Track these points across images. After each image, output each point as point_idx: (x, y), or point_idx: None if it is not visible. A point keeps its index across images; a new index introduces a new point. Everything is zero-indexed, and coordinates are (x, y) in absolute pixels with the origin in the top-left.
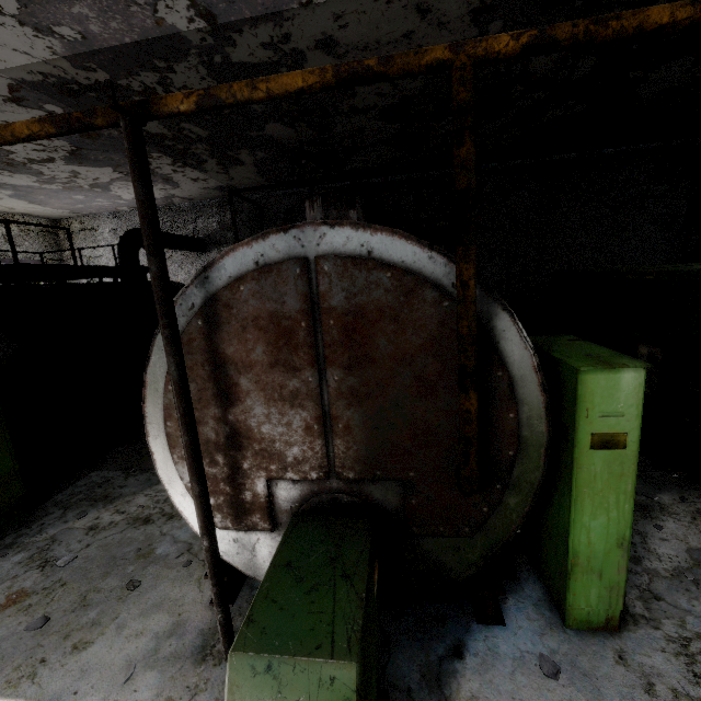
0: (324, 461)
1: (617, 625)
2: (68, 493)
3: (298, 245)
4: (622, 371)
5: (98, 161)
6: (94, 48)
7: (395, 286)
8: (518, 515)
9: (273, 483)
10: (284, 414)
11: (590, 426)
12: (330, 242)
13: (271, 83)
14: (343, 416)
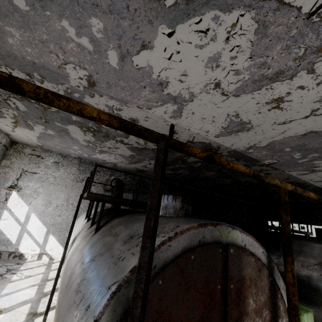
0: None
1: None
2: None
3: None
4: None
5: (140, 152)
6: (243, 153)
7: None
8: None
9: None
10: None
11: None
12: None
13: None
14: None
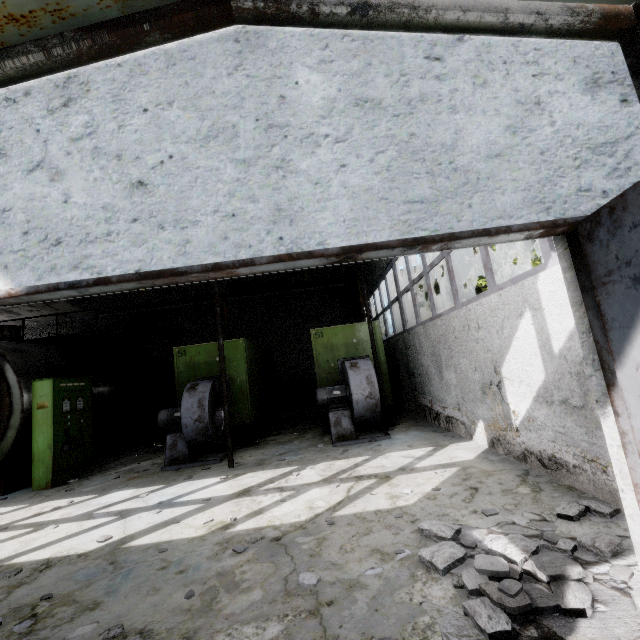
0: None
1: (51, 485)
2: None
3: None
4: (46, 380)
5: None
6: None
7: None
8: (12, 440)
9: None
10: None
11: (37, 401)
12: None
13: None
14: None
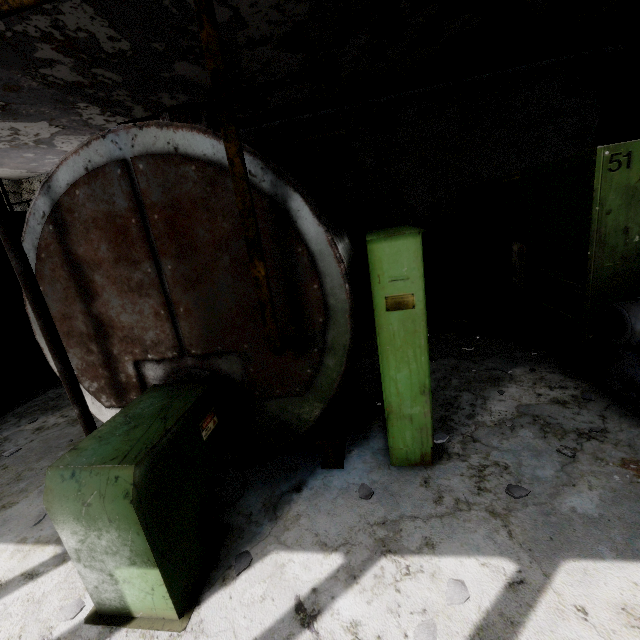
0: (176, 342)
1: (430, 460)
2: (26, 406)
3: (117, 149)
4: (402, 239)
5: (30, 116)
6: None
7: (201, 178)
8: (338, 374)
9: (141, 365)
10: (135, 304)
11: (384, 291)
12: (142, 143)
13: None
14: (182, 301)
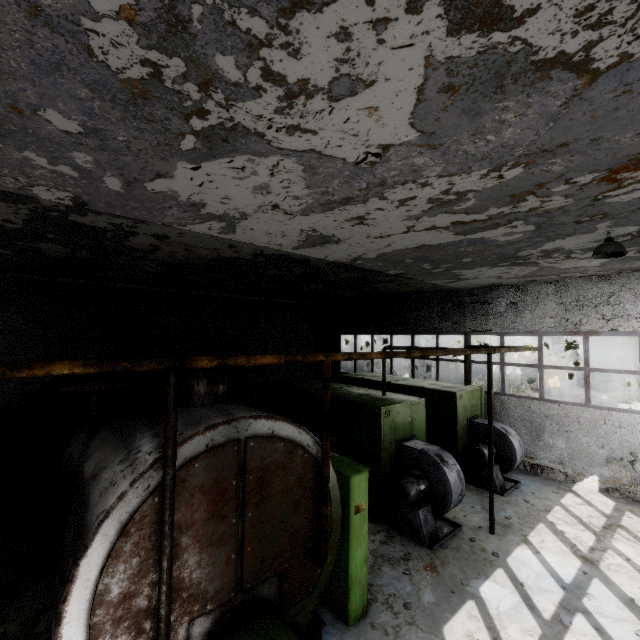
0: (236, 582)
1: (366, 610)
2: None
3: (235, 431)
4: (362, 473)
5: None
6: None
7: (285, 450)
8: (331, 566)
9: (191, 624)
10: (212, 556)
11: (354, 503)
12: (253, 428)
13: (257, 361)
14: (251, 541)
